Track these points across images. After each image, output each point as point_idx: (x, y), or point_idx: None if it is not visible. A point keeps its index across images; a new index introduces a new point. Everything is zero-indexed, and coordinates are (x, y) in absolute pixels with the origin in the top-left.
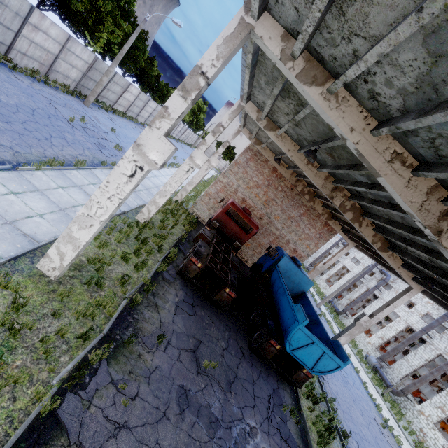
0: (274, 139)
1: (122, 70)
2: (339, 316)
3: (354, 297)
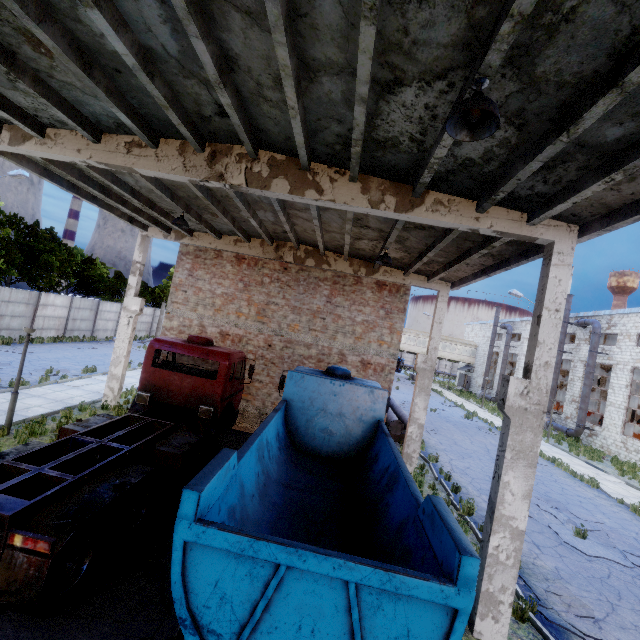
0: (41, 151)
1: (56, 291)
2: (580, 441)
3: (578, 392)
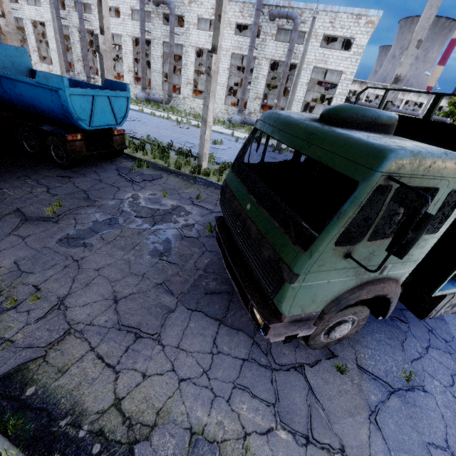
0: None
1: None
2: None
3: (80, 53)
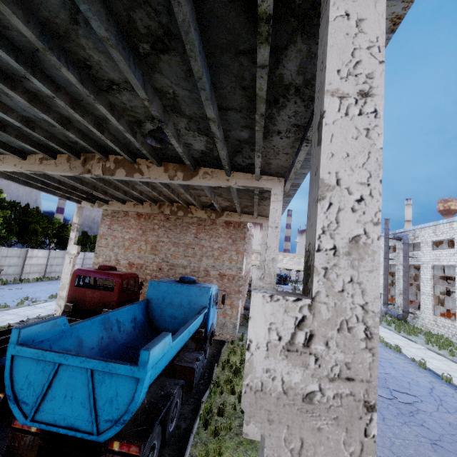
0: None
1: (42, 248)
2: (408, 323)
3: (402, 287)
